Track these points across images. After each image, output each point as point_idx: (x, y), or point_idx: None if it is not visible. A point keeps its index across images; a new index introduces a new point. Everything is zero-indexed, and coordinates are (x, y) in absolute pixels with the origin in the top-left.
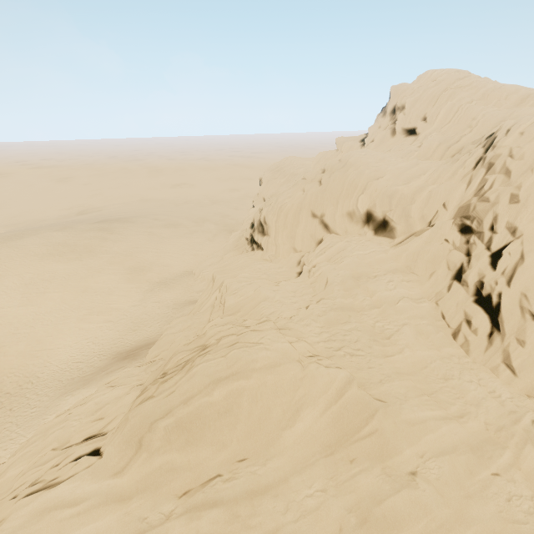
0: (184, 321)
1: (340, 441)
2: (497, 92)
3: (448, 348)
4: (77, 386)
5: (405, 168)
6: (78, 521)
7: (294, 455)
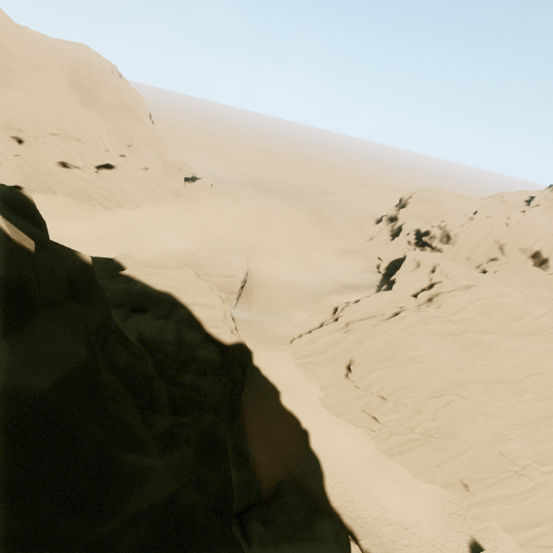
0: (412, 277)
1: (535, 333)
2: None
3: None
4: (330, 293)
5: None
6: (442, 323)
7: (516, 332)
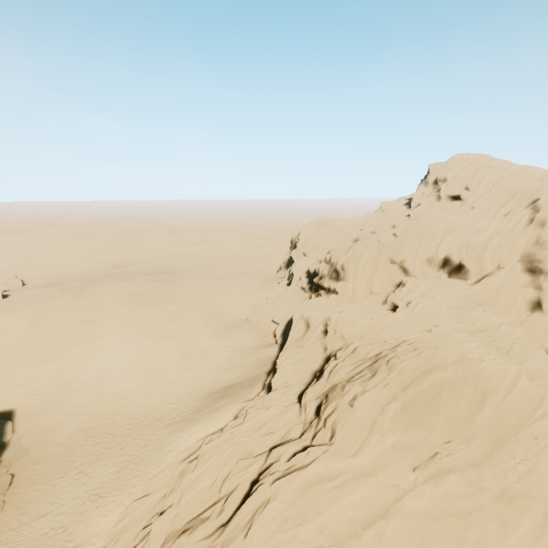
0: (298, 353)
1: (522, 423)
2: (523, 171)
3: None
4: (184, 424)
5: (471, 224)
6: (341, 491)
7: (490, 436)
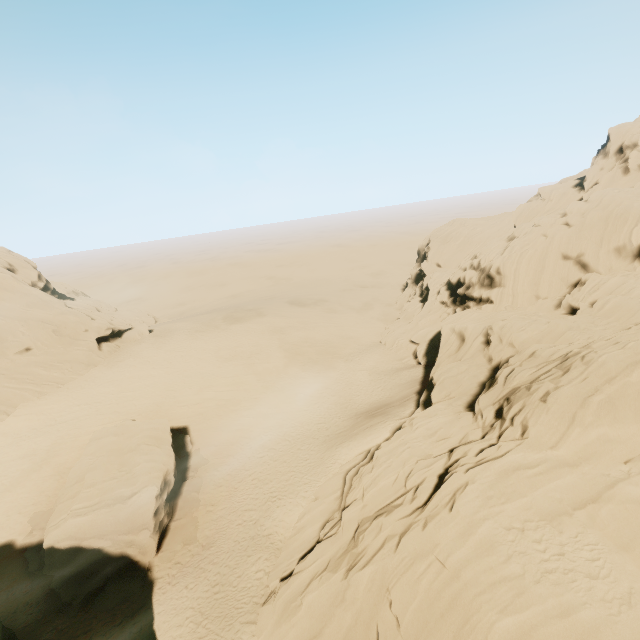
0: (458, 366)
1: None
2: None
3: None
4: (340, 440)
5: None
6: (543, 477)
7: None
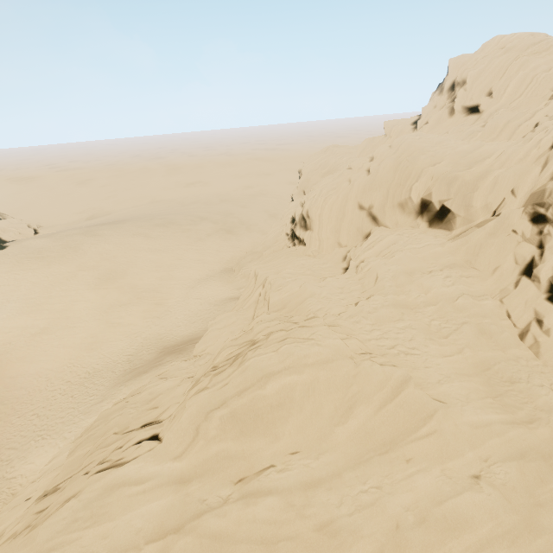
0: (229, 317)
1: (396, 440)
2: None
3: (514, 349)
4: (129, 377)
5: (467, 152)
6: (144, 497)
7: (347, 452)
